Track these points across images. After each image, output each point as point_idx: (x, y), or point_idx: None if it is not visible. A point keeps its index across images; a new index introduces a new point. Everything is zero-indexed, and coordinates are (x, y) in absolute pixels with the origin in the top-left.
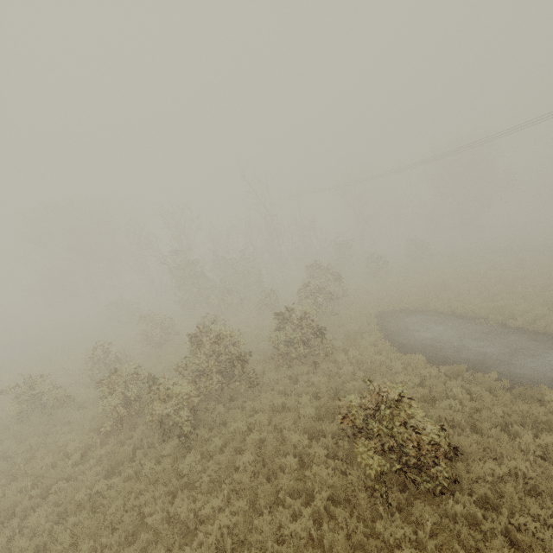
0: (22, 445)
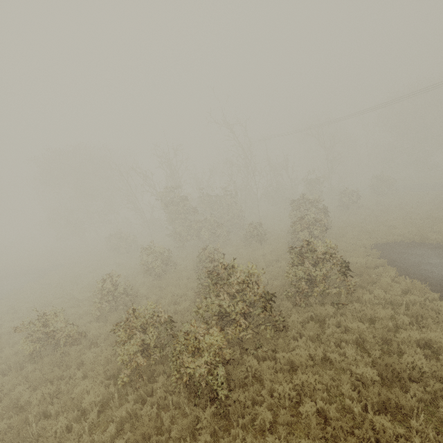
0: (33, 395)
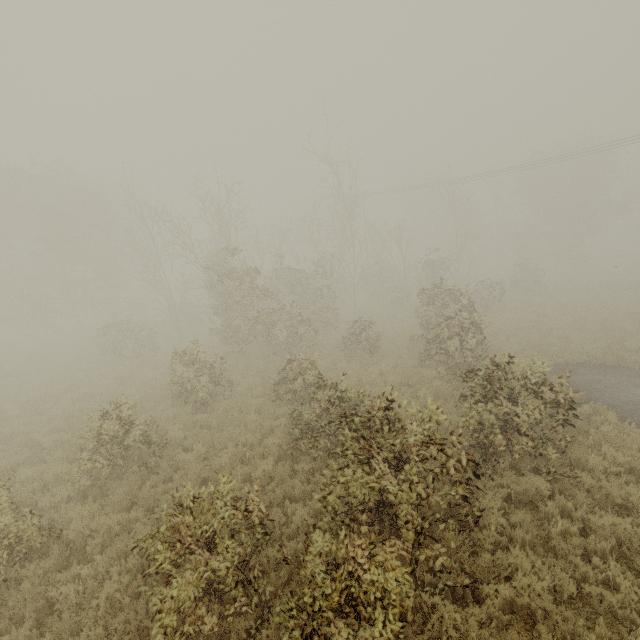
0: None
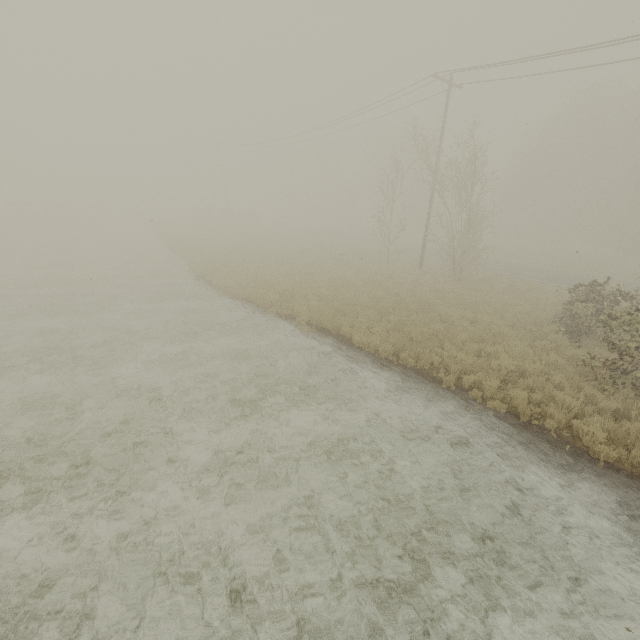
0: None
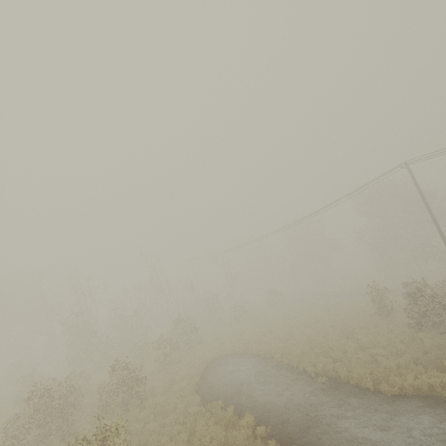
0: None
